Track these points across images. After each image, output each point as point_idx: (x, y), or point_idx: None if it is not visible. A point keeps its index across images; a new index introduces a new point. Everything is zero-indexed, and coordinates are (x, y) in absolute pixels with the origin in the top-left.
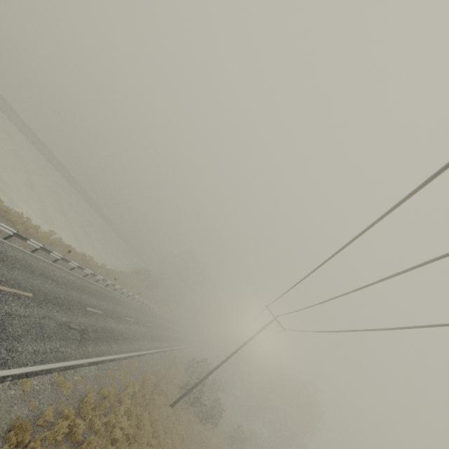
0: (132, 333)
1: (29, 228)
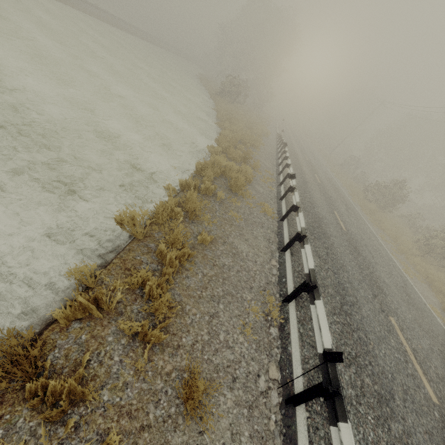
0: (373, 252)
1: (76, 396)
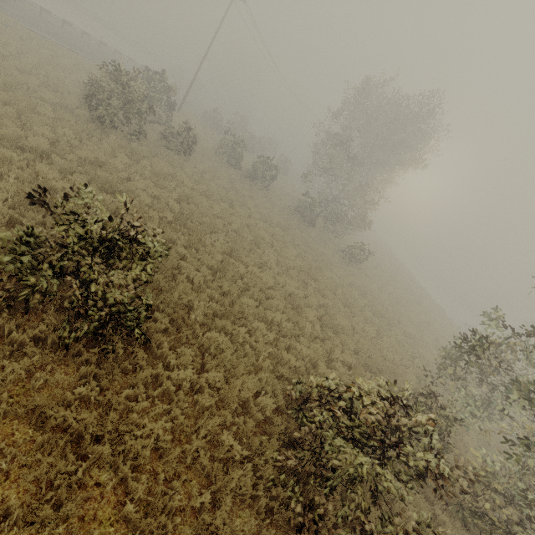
0: None
1: None
